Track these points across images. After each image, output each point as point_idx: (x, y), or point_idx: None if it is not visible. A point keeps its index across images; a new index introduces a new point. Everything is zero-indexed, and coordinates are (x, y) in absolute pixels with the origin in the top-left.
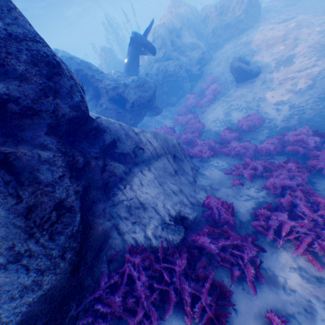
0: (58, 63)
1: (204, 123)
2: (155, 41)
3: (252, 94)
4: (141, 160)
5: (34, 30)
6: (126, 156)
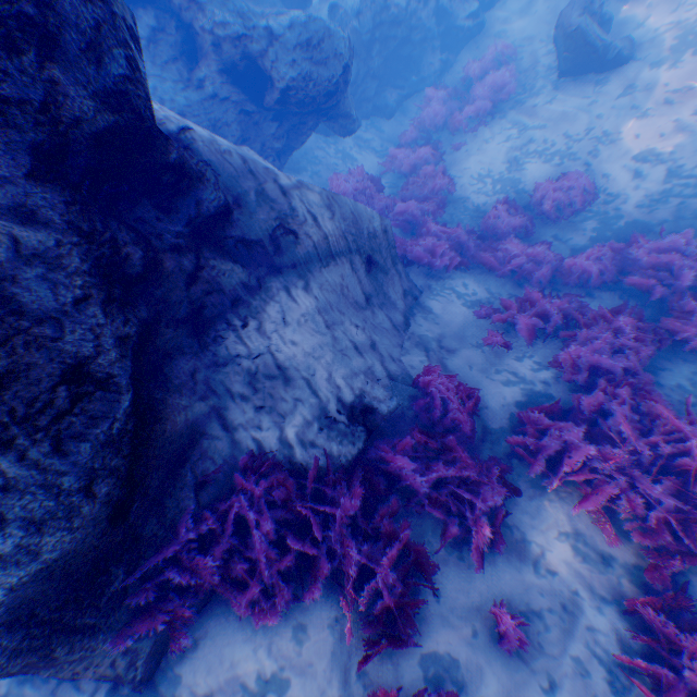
0: None
1: (456, 177)
2: None
3: (589, 118)
4: (291, 262)
5: None
6: (253, 248)
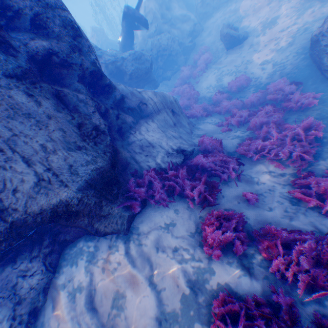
0: (78, 27)
1: (199, 91)
2: (146, 16)
3: (240, 58)
4: (146, 114)
5: (61, 1)
6: (133, 111)
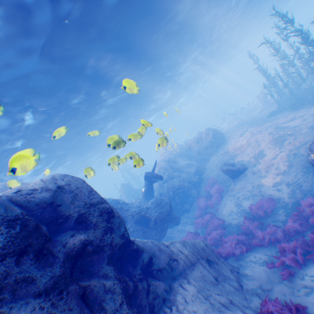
0: (112, 209)
1: (222, 218)
2: (159, 170)
3: (248, 183)
4: (178, 272)
5: (101, 196)
6: (163, 271)
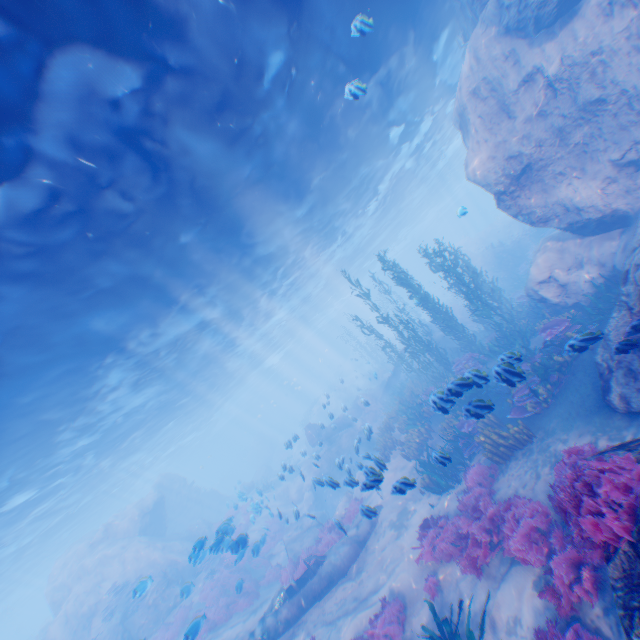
0: None
1: None
2: None
3: None
4: None
5: None
6: None
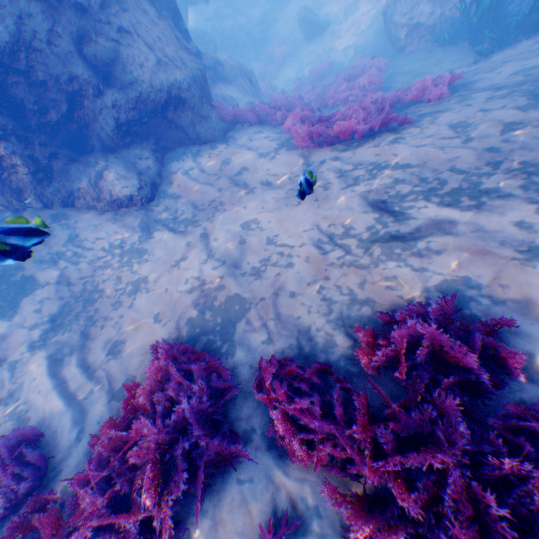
0: None
1: (277, 87)
2: None
3: (322, 48)
4: (223, 78)
5: None
6: (209, 71)
